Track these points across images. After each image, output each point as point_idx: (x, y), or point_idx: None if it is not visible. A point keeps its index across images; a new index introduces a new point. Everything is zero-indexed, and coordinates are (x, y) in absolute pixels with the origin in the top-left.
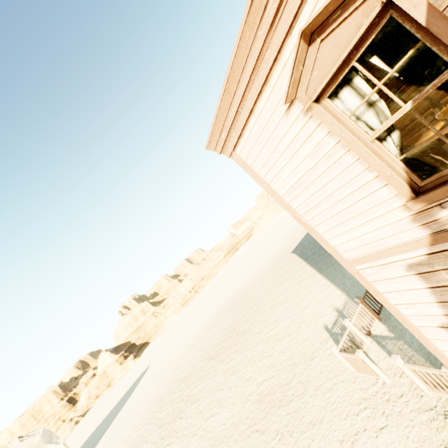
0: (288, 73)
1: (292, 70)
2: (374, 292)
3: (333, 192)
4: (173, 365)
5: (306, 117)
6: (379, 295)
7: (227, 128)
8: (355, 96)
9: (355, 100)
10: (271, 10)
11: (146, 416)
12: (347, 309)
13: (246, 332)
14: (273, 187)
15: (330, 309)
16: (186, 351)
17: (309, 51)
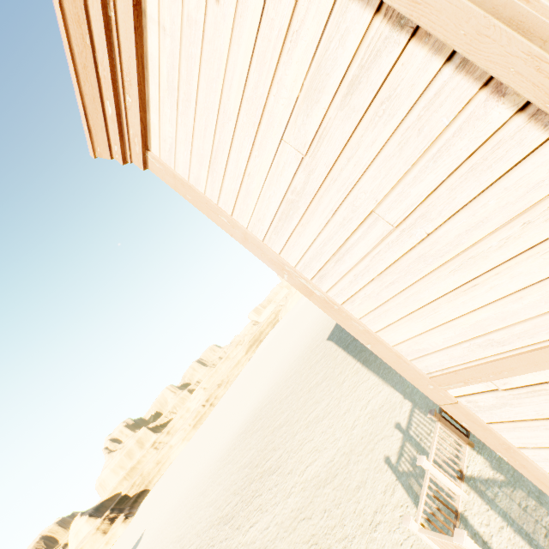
0: None
1: None
2: (498, 445)
3: (377, 206)
4: (173, 534)
5: None
6: (511, 453)
7: (107, 84)
8: None
9: None
10: None
11: None
12: (415, 425)
13: (273, 472)
14: (241, 223)
15: (389, 426)
16: (193, 505)
17: None
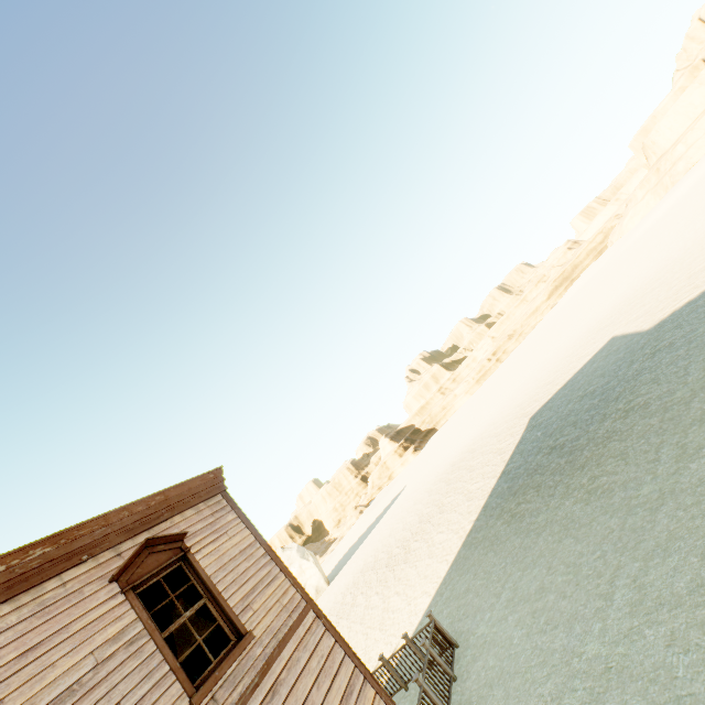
0: None
1: None
2: None
3: None
4: (395, 521)
5: None
6: None
7: None
8: None
9: None
10: None
11: (350, 581)
12: None
13: (405, 560)
14: None
15: (397, 641)
16: (408, 508)
17: None
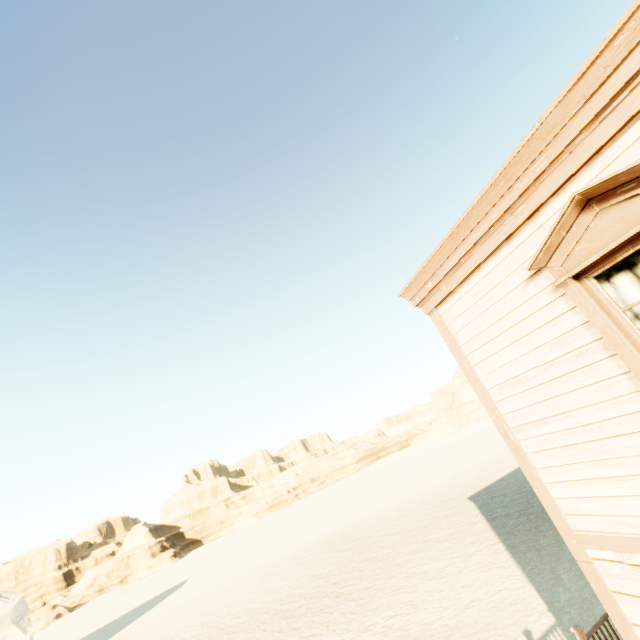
0: (543, 235)
1: (551, 233)
2: (615, 614)
3: (573, 409)
4: (221, 597)
5: (556, 294)
6: (624, 626)
7: (437, 278)
8: (637, 287)
9: (636, 291)
10: (539, 166)
11: None
12: None
13: (352, 598)
14: (477, 373)
15: (515, 627)
16: (249, 583)
17: (580, 218)
